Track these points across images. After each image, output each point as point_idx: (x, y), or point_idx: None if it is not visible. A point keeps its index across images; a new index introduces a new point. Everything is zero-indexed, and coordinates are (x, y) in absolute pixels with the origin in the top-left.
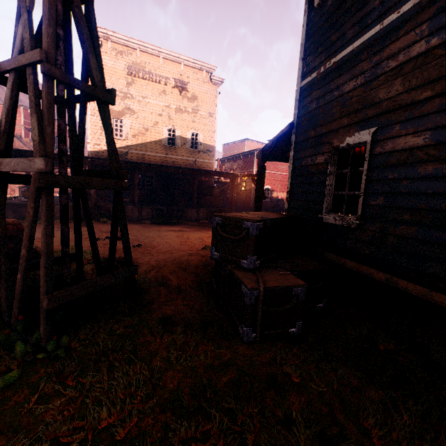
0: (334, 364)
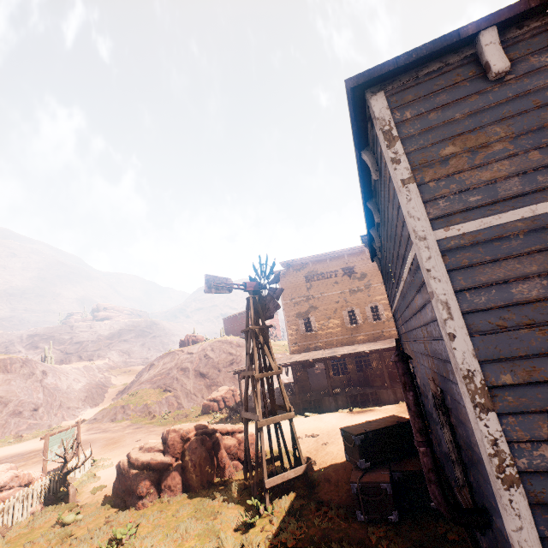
0: (400, 539)
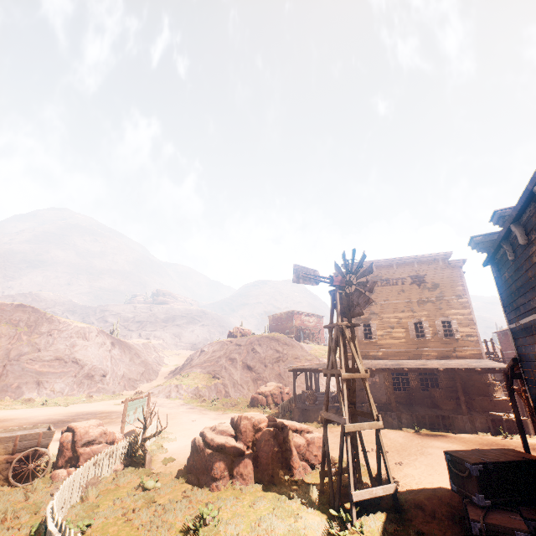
0: None
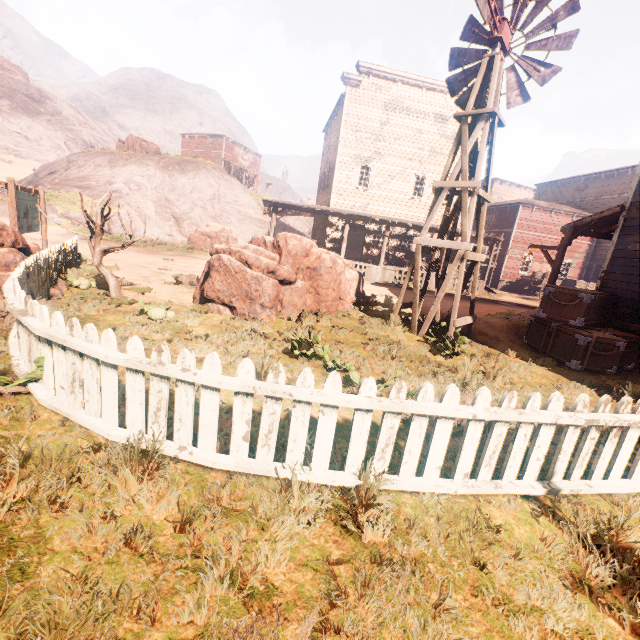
0: None
